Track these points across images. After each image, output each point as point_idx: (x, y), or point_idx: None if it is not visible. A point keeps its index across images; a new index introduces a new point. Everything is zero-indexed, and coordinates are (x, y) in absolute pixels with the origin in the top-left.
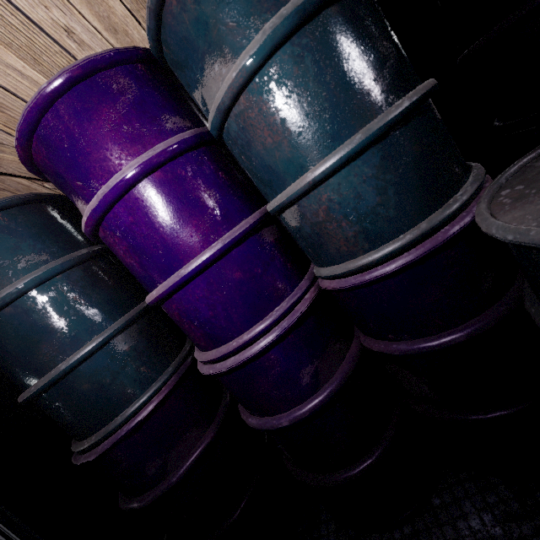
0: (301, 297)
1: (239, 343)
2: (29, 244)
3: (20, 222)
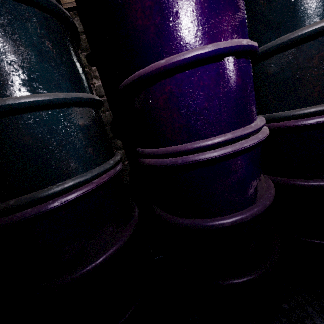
0: (265, 125)
1: (222, 139)
2: None
3: None
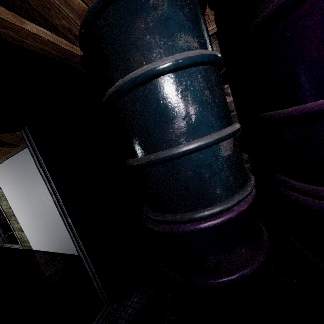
0: None
1: None
2: (189, 26)
3: (188, 3)
